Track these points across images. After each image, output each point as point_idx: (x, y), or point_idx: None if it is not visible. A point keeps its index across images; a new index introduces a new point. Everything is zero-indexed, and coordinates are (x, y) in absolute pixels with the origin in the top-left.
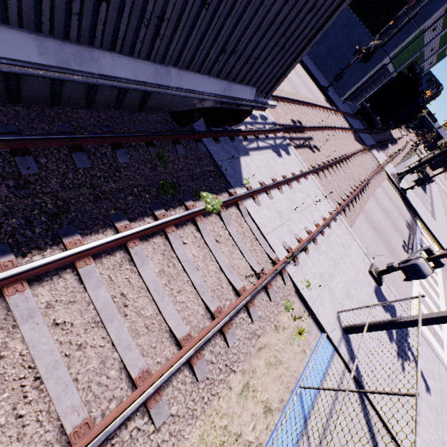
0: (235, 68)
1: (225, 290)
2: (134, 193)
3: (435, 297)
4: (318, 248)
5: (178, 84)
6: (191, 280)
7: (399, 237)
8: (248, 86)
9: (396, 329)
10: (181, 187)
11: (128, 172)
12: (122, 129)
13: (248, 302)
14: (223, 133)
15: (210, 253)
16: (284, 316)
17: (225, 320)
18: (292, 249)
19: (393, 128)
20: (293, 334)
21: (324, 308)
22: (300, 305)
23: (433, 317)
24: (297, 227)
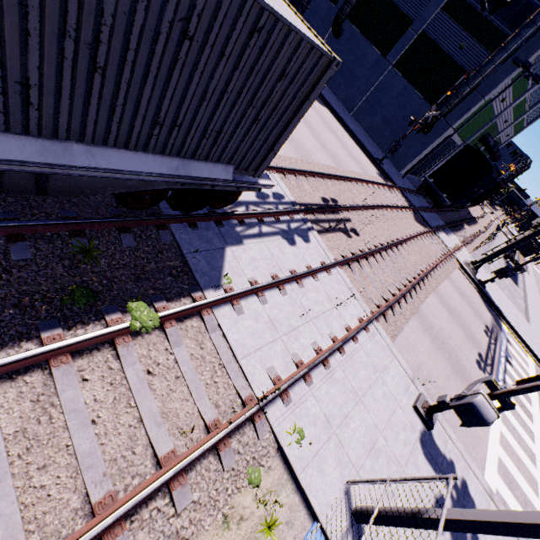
0: (188, 142)
1: (138, 457)
2: (22, 304)
3: (527, 439)
4: (330, 374)
5: (89, 163)
6: (72, 444)
7: (472, 348)
8: (220, 163)
9: (453, 503)
10: (112, 292)
11: (25, 272)
12: (36, 215)
13: (173, 478)
14: (205, 217)
15: (129, 394)
16: (247, 496)
17: (105, 524)
18: (283, 379)
19: (470, 206)
20: (257, 530)
21: (323, 476)
22: (282, 472)
23: (470, 520)
24: (300, 343)
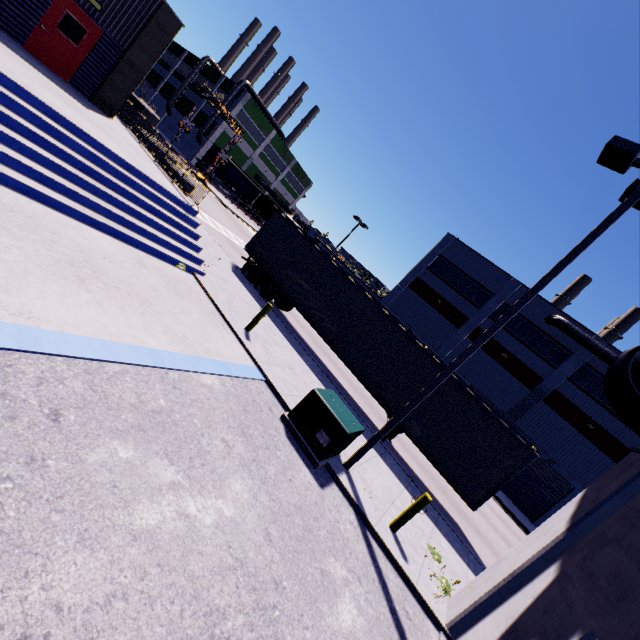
0: None
1: None
2: None
3: None
4: None
5: None
6: None
7: None
8: None
9: None
10: None
11: None
12: None
13: None
14: None
15: None
16: None
17: None
18: None
19: None
20: None
21: None
22: None
23: None
24: None
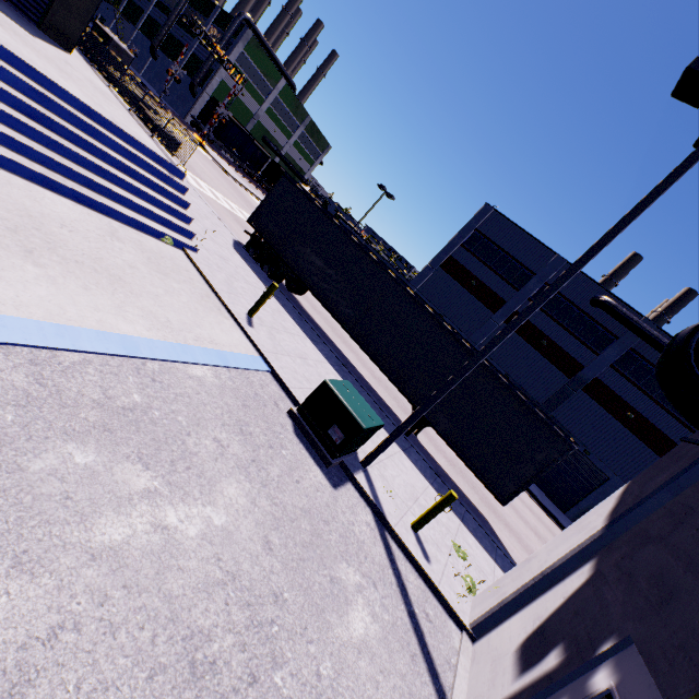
0: None
1: None
2: None
3: None
4: None
5: None
6: None
7: None
8: None
9: None
10: None
11: None
12: None
13: None
14: None
15: None
16: None
17: None
18: None
19: None
20: None
21: None
22: None
23: None
24: None
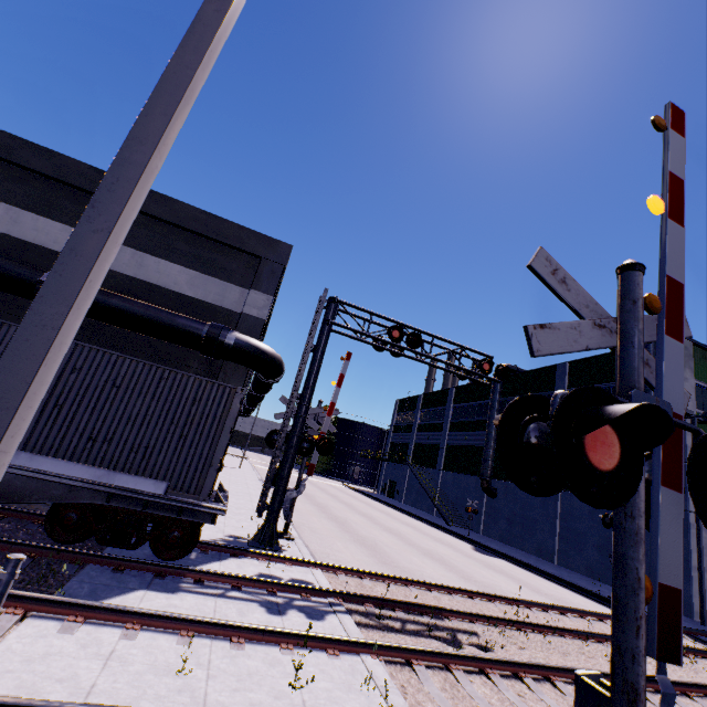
0: (117, 456)
1: None
2: None
3: None
4: None
5: (25, 464)
6: None
7: None
8: (151, 478)
9: None
10: None
11: None
12: None
13: None
14: (142, 565)
15: None
16: None
17: None
18: None
19: None
20: None
21: None
22: None
23: None
24: (133, 698)
